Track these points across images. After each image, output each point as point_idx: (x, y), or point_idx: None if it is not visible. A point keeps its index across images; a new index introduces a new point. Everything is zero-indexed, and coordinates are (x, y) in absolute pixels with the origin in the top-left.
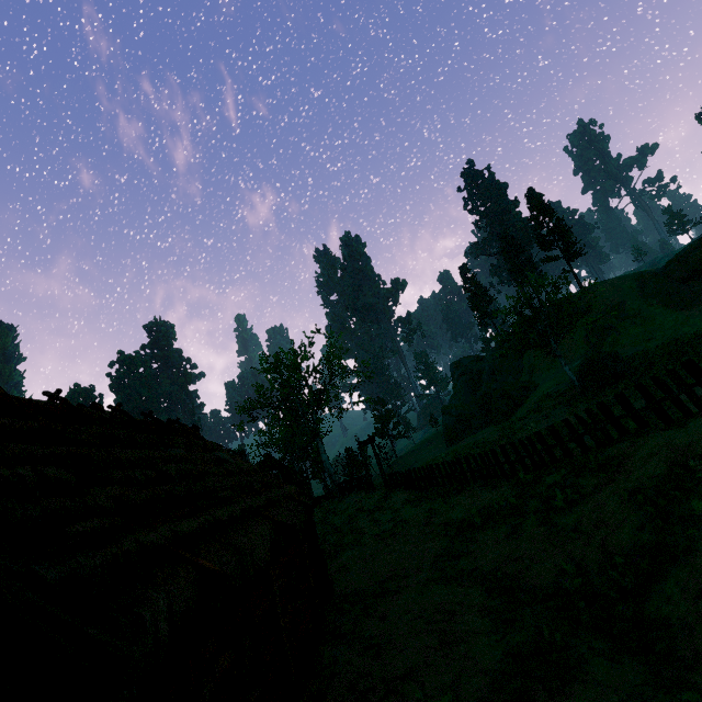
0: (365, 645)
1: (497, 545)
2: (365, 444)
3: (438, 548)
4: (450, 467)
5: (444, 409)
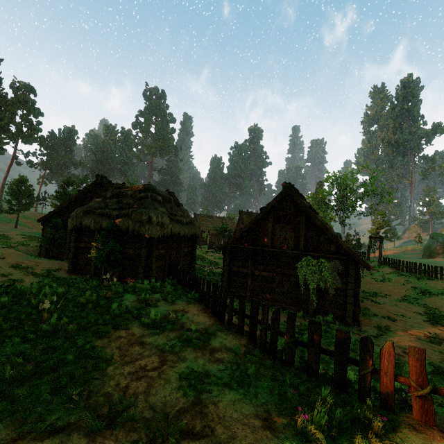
0: (374, 301)
1: (441, 302)
2: (374, 239)
3: (407, 293)
4: (428, 268)
5: (433, 235)
